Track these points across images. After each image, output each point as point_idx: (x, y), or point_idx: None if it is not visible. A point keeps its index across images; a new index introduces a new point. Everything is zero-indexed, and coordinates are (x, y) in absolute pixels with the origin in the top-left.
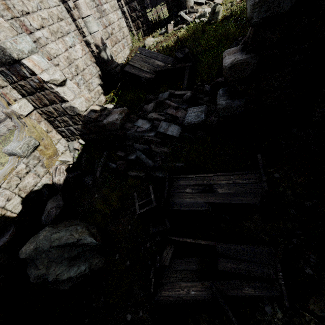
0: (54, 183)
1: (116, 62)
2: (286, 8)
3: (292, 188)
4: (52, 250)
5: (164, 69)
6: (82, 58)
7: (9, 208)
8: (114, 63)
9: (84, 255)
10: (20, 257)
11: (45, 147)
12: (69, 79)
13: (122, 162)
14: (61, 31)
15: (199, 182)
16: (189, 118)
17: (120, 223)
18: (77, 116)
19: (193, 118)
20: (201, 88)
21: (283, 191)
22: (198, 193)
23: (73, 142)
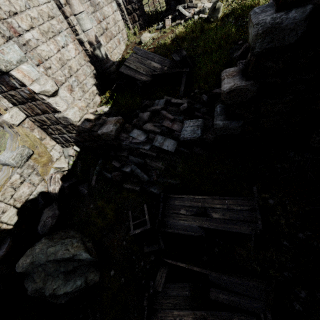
0: (49, 192)
1: (111, 61)
2: (291, 41)
3: (286, 217)
4: (48, 264)
5: (161, 73)
6: (75, 58)
7: (5, 220)
8: (109, 62)
9: (80, 269)
10: (17, 270)
11: (40, 155)
12: (62, 82)
13: (117, 173)
14: (52, 30)
15: (193, 203)
16: (185, 133)
17: (115, 237)
18: (71, 125)
19: (189, 133)
20: (199, 96)
21: (277, 219)
22: (193, 216)
23: (68, 148)
